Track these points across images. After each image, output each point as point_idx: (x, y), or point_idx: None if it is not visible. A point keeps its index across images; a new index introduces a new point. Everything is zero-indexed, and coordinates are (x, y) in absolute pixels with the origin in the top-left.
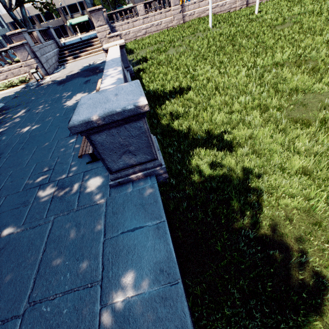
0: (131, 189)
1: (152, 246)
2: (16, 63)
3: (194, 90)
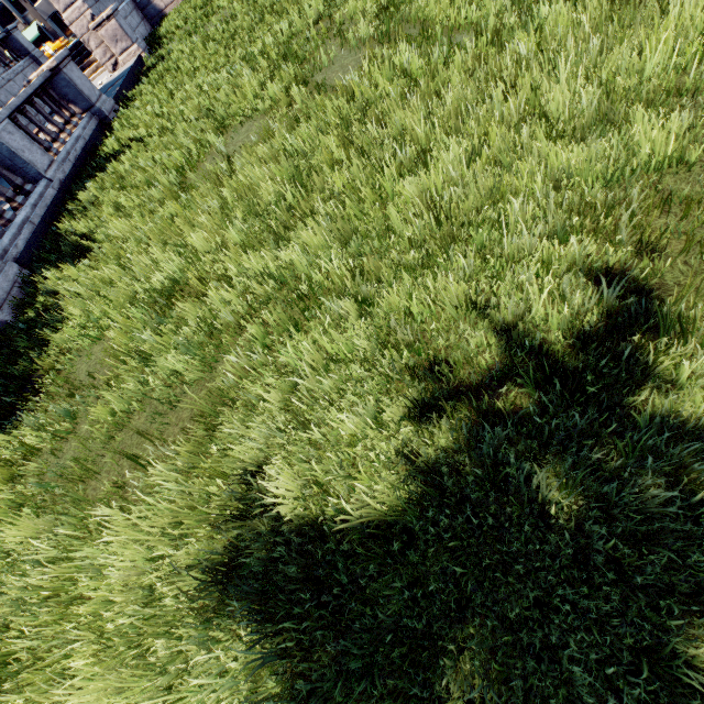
0: None
1: None
2: None
3: (139, 146)
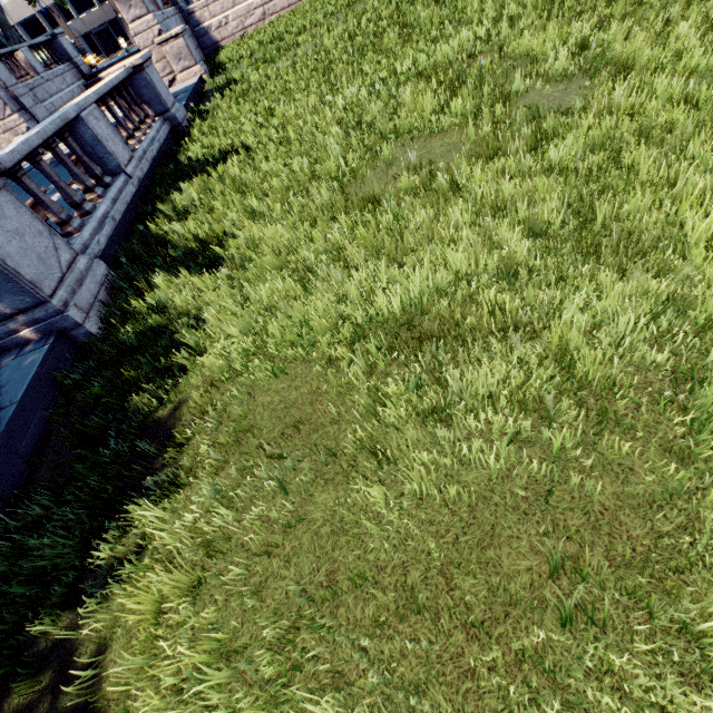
0: (15, 357)
1: None
2: None
3: (246, 153)
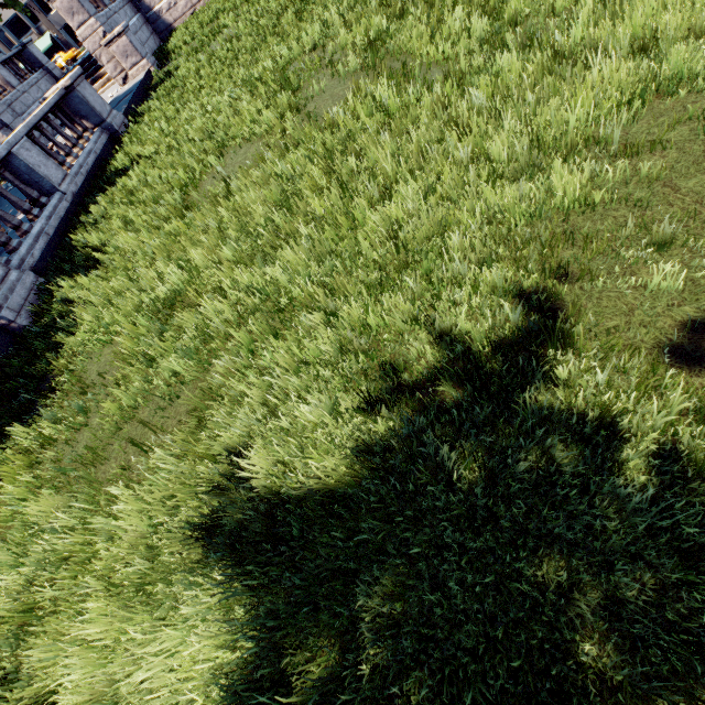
0: None
1: None
2: None
3: (146, 162)
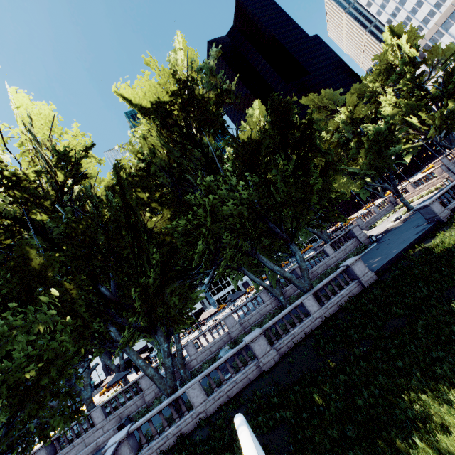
0: (430, 223)
1: (424, 230)
2: (435, 178)
3: None
